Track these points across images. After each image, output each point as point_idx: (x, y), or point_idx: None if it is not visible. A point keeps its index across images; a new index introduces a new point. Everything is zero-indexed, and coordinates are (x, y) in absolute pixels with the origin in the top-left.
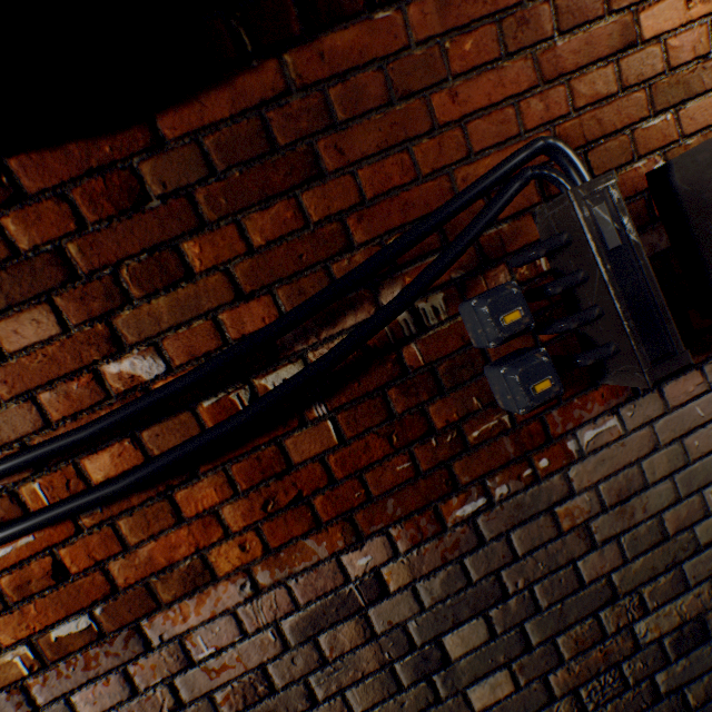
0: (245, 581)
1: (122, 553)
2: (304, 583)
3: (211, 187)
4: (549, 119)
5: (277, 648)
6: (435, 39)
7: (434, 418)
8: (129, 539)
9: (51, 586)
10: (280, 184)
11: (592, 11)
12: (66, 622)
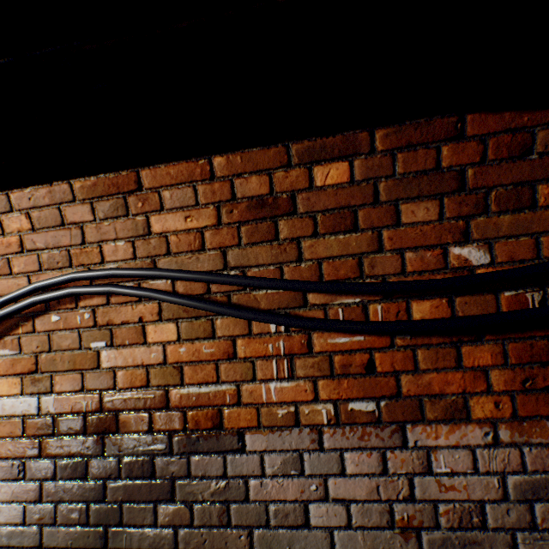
0: (488, 430)
1: (411, 372)
2: (534, 454)
3: None
4: None
5: (497, 494)
6: None
7: None
8: (419, 364)
9: (360, 374)
10: None
11: None
12: (360, 401)
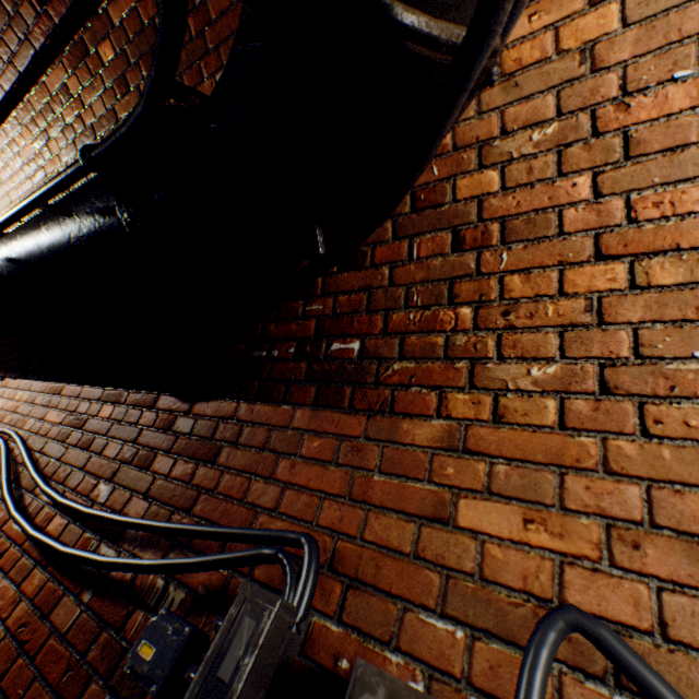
0: None
1: (6, 574)
2: None
3: (186, 438)
4: (339, 528)
5: None
6: (303, 430)
7: (85, 698)
8: (14, 569)
9: None
10: (201, 454)
11: (414, 470)
12: None
